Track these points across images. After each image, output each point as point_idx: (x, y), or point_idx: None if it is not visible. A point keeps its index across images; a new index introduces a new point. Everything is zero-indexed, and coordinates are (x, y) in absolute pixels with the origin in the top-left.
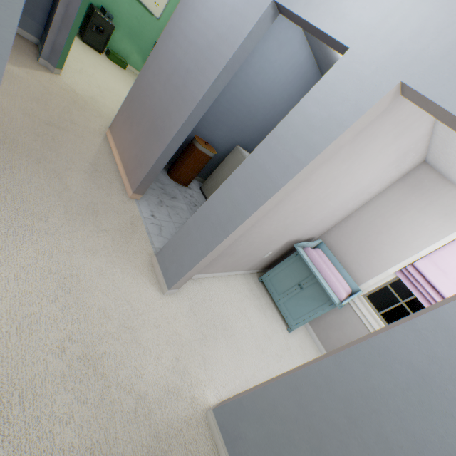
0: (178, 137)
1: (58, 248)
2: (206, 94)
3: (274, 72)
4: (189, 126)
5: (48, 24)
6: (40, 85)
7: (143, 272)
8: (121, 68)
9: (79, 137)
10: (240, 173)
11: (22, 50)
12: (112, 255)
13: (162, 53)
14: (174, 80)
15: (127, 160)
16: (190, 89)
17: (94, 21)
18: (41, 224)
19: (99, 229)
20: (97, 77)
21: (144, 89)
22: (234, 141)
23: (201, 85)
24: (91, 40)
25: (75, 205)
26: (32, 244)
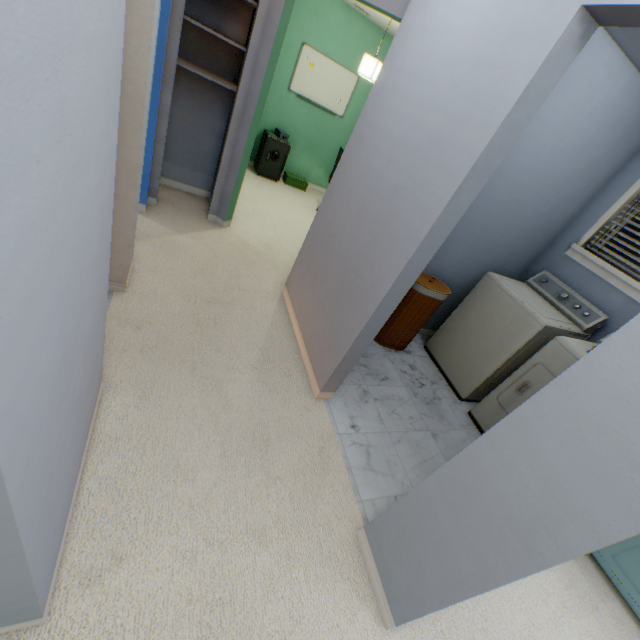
0: (387, 301)
1: (205, 536)
2: (436, 223)
3: (553, 133)
4: (405, 281)
5: (216, 173)
6: (206, 248)
7: (343, 569)
8: (300, 191)
9: (247, 310)
10: (554, 404)
11: (192, 211)
12: (289, 535)
13: (350, 169)
14: (372, 206)
15: (309, 335)
16: (403, 218)
17: (268, 148)
18: (186, 488)
19: (269, 478)
20: (272, 213)
21: (328, 226)
22: (480, 263)
23: (424, 209)
24: (266, 170)
25: (235, 435)
26: (169, 534)
